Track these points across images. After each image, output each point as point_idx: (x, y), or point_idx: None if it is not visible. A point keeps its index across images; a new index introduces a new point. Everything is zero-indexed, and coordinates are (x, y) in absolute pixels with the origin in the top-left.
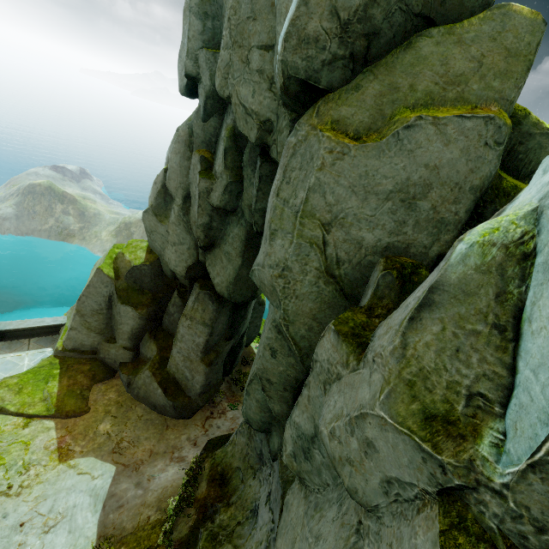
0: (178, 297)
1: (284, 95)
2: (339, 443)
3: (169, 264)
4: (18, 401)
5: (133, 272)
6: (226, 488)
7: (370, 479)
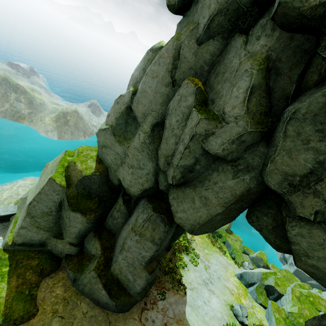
0: (124, 205)
1: None
2: None
3: (122, 182)
4: None
5: (83, 180)
6: None
7: None
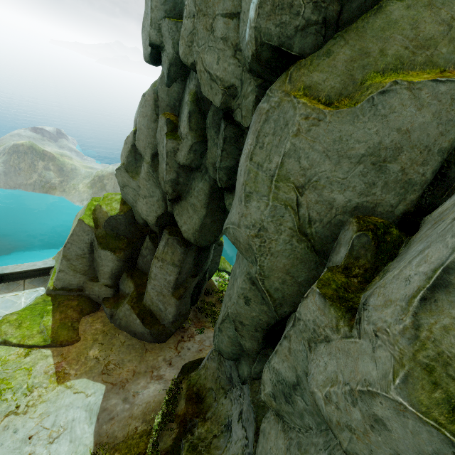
0: (150, 241)
1: (254, 62)
2: (336, 408)
3: (141, 214)
4: (19, 334)
5: (110, 221)
6: (202, 405)
7: (376, 451)
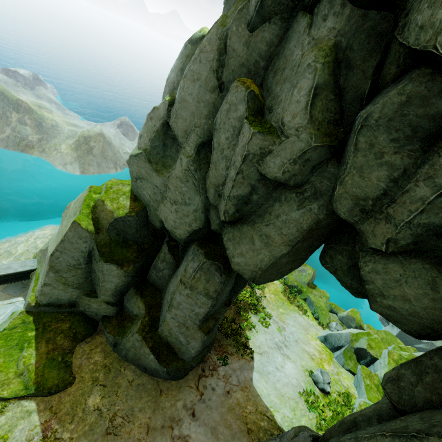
0: (169, 253)
1: None
2: None
3: (165, 223)
4: None
5: (116, 224)
6: None
7: None
